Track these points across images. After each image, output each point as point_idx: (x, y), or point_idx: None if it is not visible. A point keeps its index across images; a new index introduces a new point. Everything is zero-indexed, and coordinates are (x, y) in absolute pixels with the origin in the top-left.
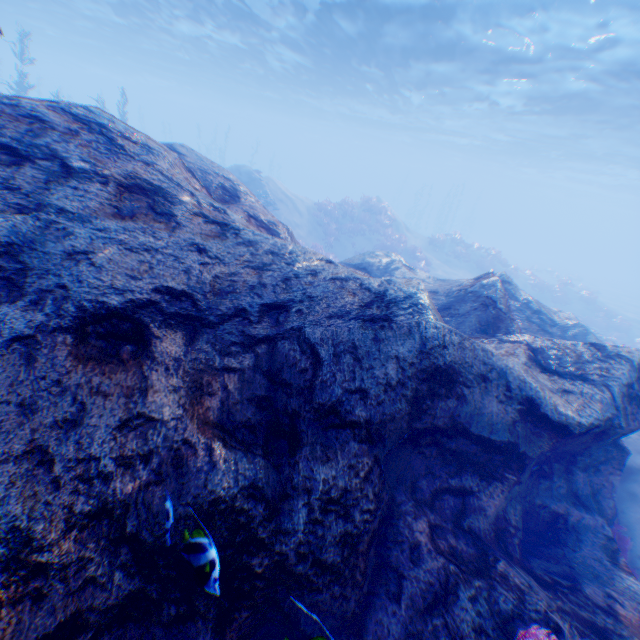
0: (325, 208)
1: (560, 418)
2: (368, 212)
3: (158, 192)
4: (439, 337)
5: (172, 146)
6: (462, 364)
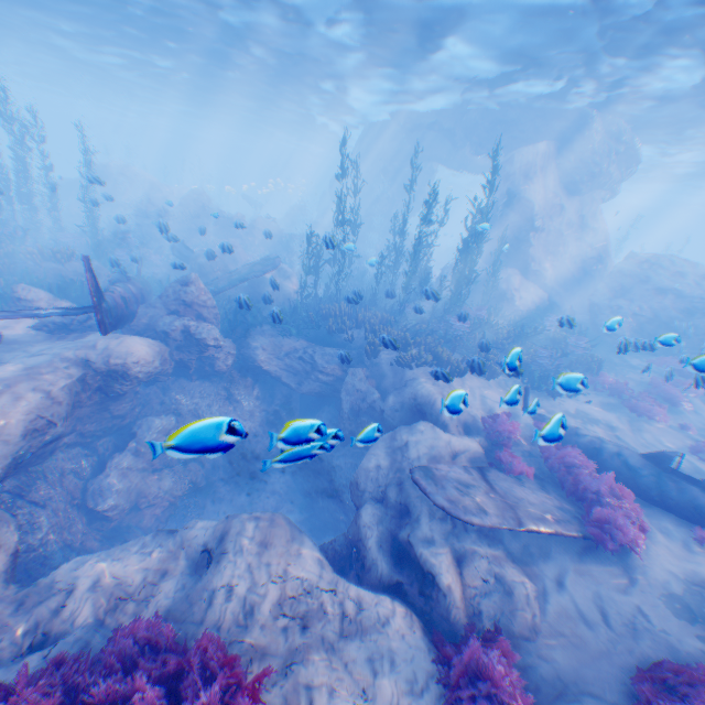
0: None
1: None
2: None
3: (680, 273)
4: None
5: (694, 265)
6: None
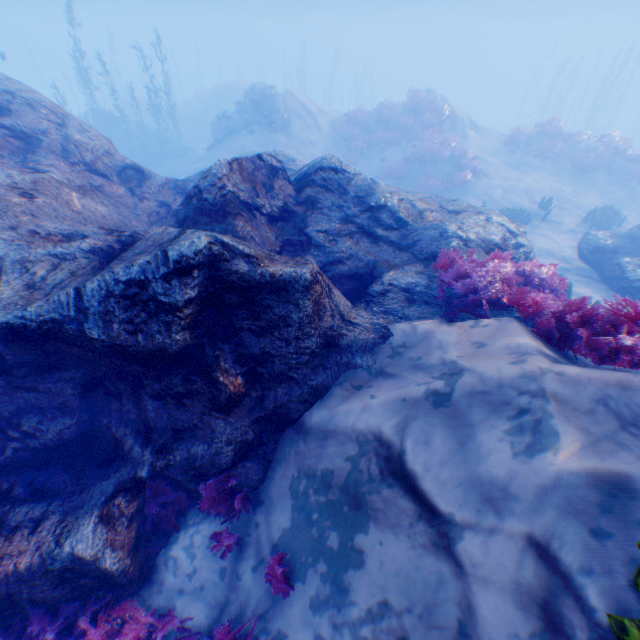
0: (352, 117)
1: None
2: (414, 112)
3: None
4: None
5: None
6: None
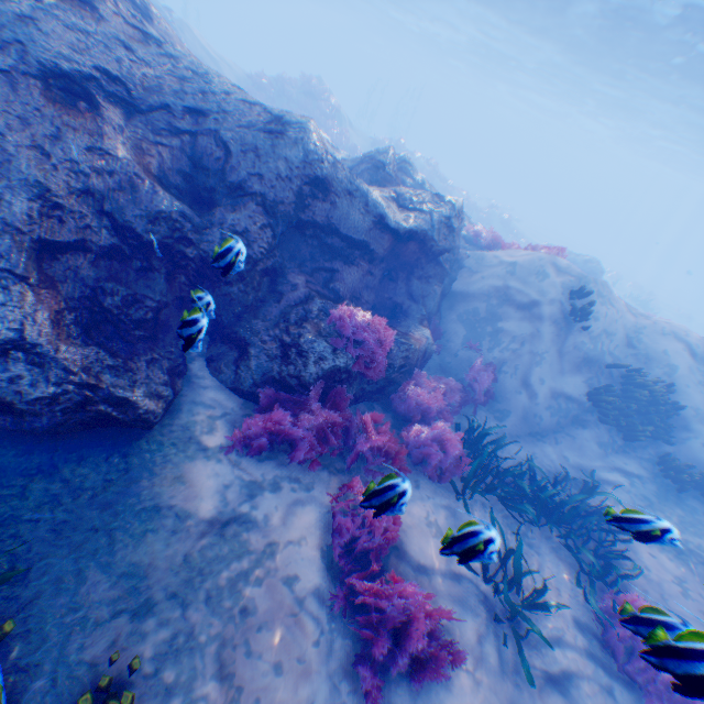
0: (258, 81)
1: (394, 225)
2: (309, 97)
3: None
4: (317, 153)
5: None
6: (334, 179)
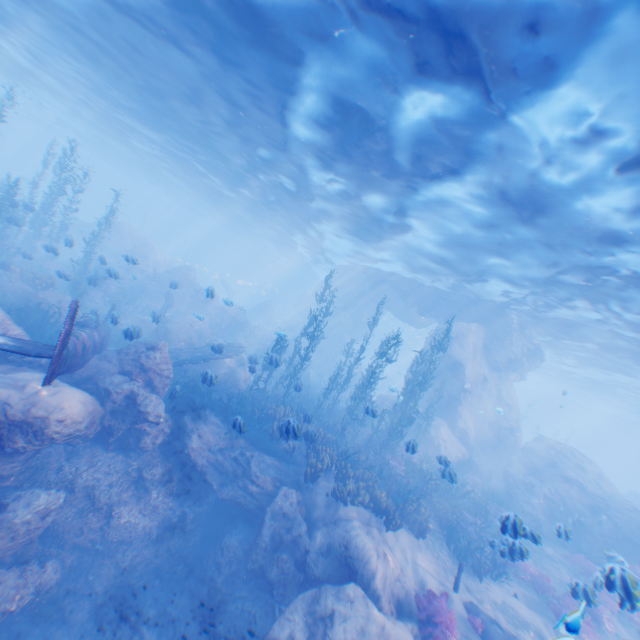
0: None
1: None
2: None
3: (581, 466)
4: None
5: (589, 460)
6: None
